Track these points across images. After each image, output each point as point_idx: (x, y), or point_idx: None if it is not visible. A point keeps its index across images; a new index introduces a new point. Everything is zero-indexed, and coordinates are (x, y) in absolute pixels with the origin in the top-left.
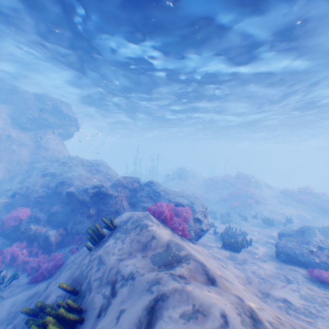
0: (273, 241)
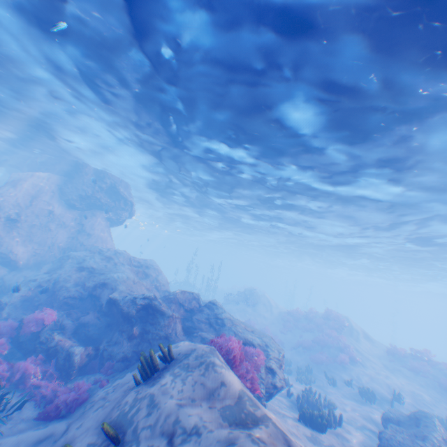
0: (374, 427)
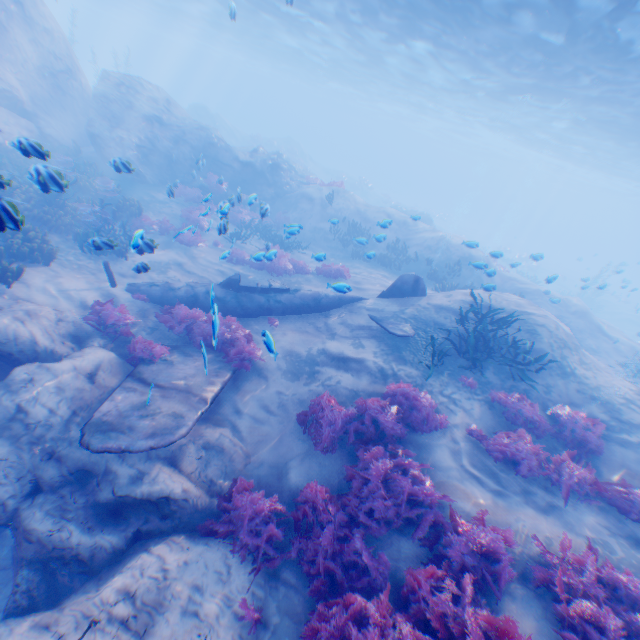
0: None
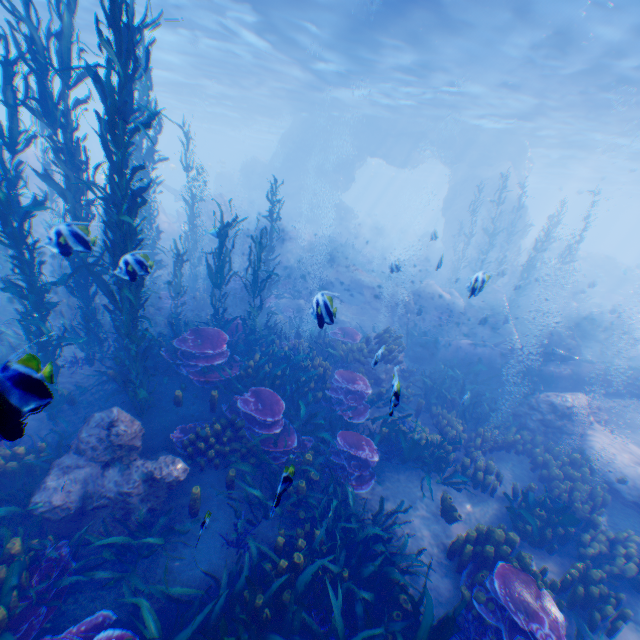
0: None
